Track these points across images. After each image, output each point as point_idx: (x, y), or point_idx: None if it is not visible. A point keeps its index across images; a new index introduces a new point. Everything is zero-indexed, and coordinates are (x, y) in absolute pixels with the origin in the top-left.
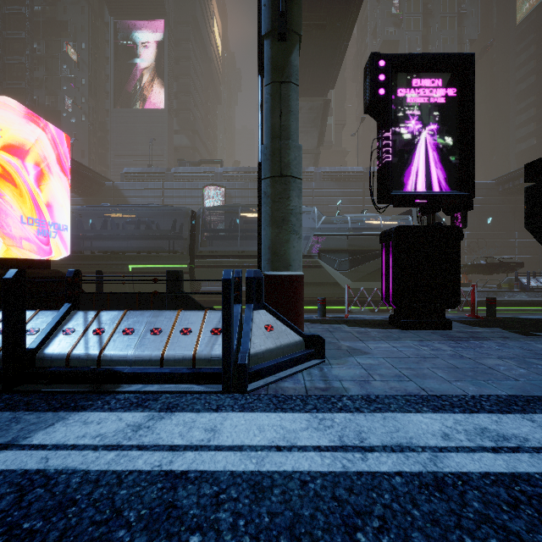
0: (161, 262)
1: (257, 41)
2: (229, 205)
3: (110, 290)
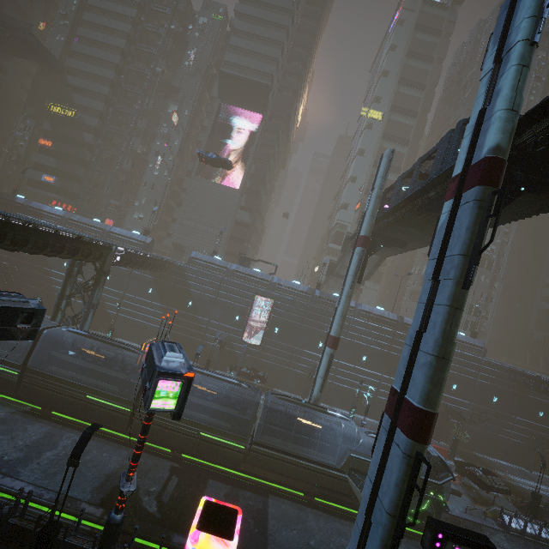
0: (225, 438)
1: (371, 498)
2: (290, 399)
3: (179, 445)
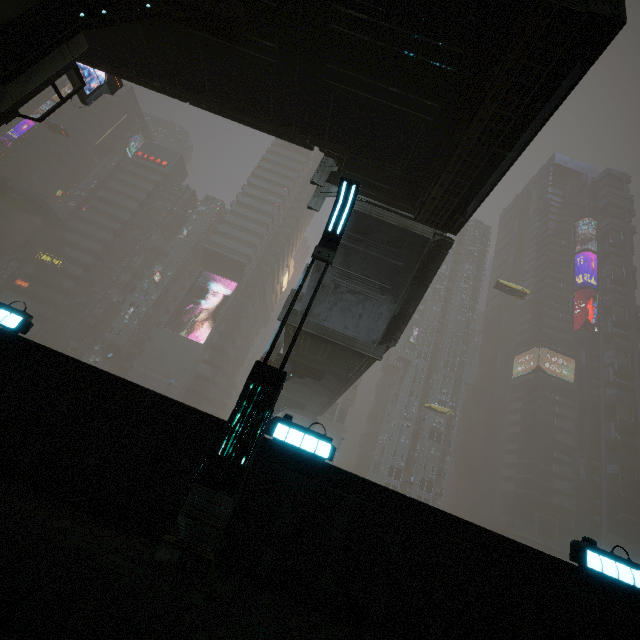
0: None
1: None
2: None
3: None
